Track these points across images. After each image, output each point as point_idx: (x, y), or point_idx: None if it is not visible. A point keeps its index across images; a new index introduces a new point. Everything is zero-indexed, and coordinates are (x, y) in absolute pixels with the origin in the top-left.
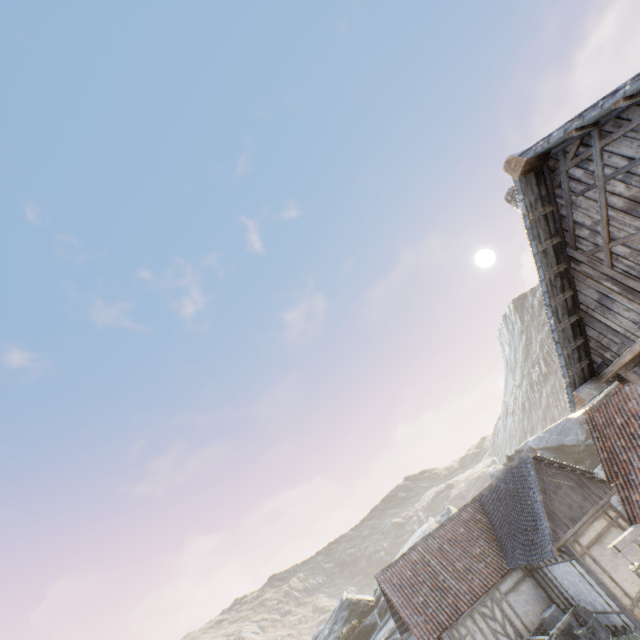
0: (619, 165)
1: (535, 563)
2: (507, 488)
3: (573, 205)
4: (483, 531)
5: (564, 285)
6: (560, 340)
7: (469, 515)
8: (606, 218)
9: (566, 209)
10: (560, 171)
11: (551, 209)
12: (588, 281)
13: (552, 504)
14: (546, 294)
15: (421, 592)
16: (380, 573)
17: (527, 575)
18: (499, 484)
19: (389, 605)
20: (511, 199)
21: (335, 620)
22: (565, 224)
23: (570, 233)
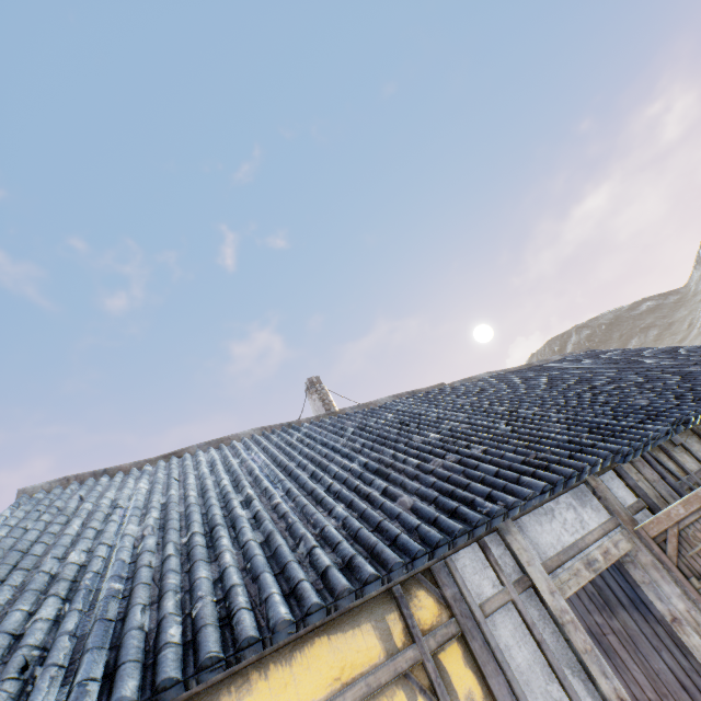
0: None
1: None
2: None
3: None
4: None
5: None
6: None
7: None
8: None
9: None
10: None
11: None
12: None
13: None
14: None
15: None
16: None
17: None
18: None
19: None
20: (306, 391)
21: None
22: None
23: None
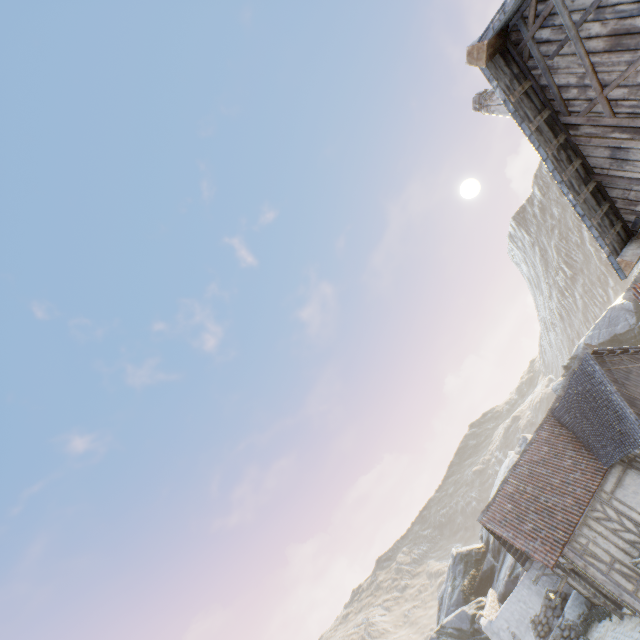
0: (586, 5)
1: (631, 453)
2: (576, 392)
3: (551, 70)
4: (567, 442)
5: (570, 156)
6: (585, 212)
7: (548, 433)
8: (591, 67)
9: (545, 77)
10: (525, 41)
11: (529, 84)
12: (593, 141)
13: (628, 390)
14: (555, 171)
15: (528, 519)
16: (481, 516)
17: (627, 468)
18: (567, 392)
19: (501, 542)
20: (479, 106)
21: (453, 576)
22: (549, 93)
23: (558, 100)
